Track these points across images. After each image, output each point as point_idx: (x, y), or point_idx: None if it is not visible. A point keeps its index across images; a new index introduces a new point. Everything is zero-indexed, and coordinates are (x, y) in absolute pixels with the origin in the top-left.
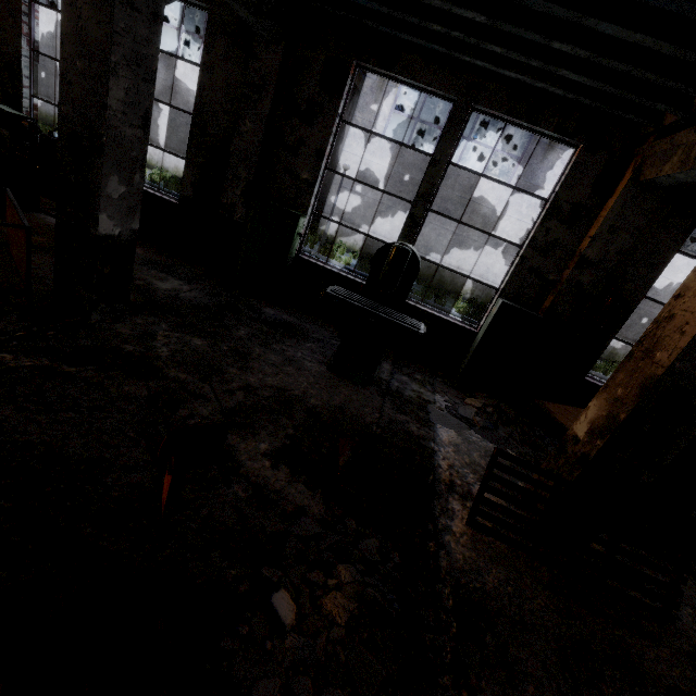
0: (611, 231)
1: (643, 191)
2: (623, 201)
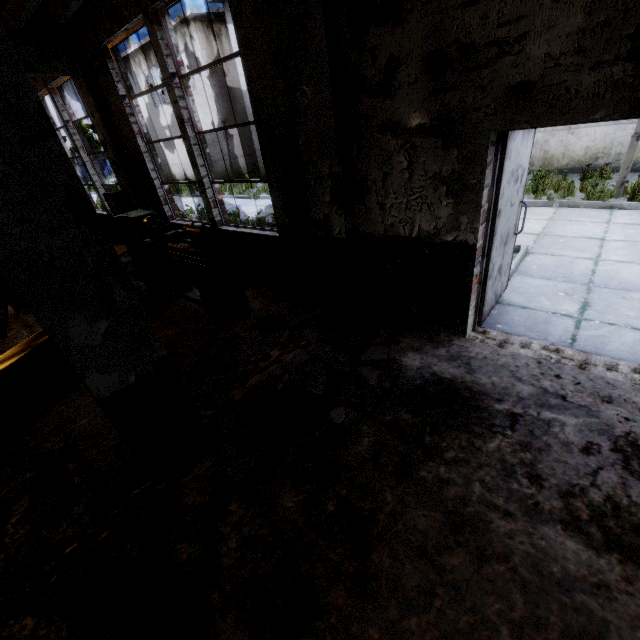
0: (93, 116)
1: (79, 81)
2: (82, 94)
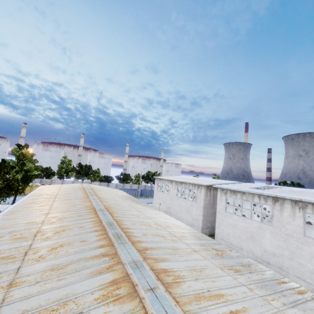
0: None
1: None
2: None
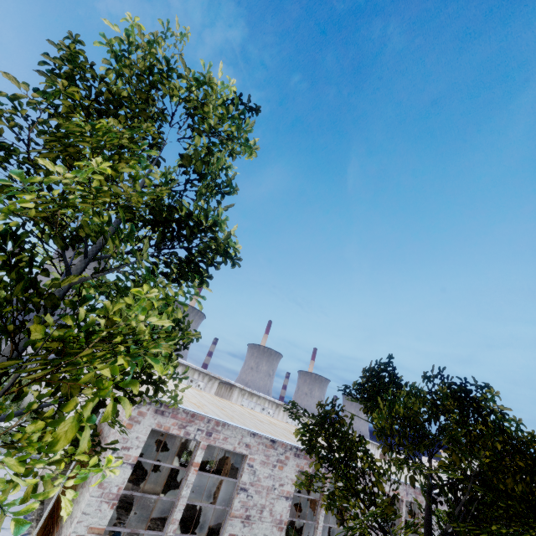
0: None
1: None
2: None
